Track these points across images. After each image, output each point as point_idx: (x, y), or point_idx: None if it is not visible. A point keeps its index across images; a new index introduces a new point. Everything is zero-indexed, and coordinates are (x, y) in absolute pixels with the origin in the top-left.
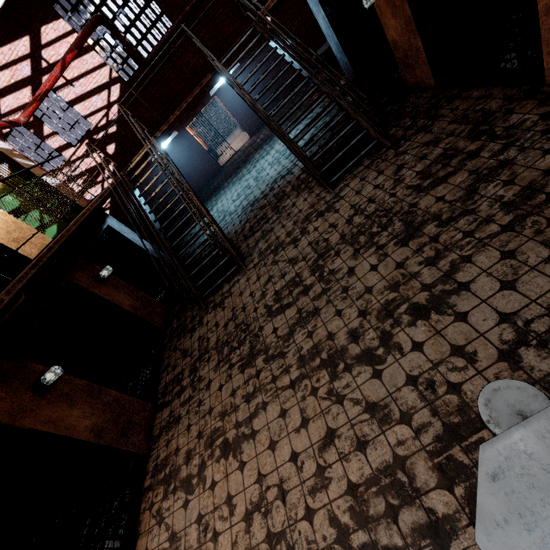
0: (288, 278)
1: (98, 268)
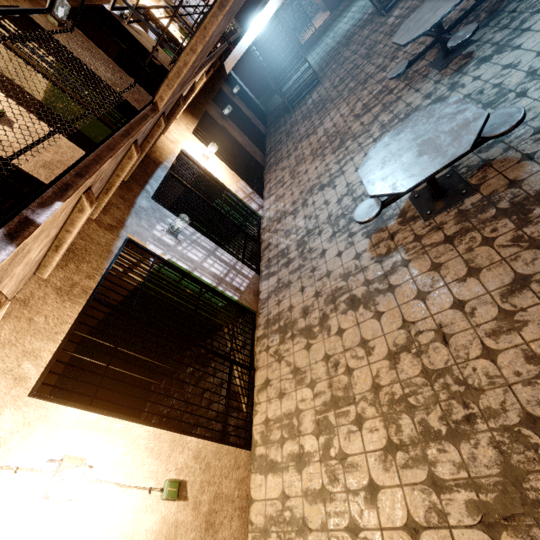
0: (348, 69)
1: (230, 90)
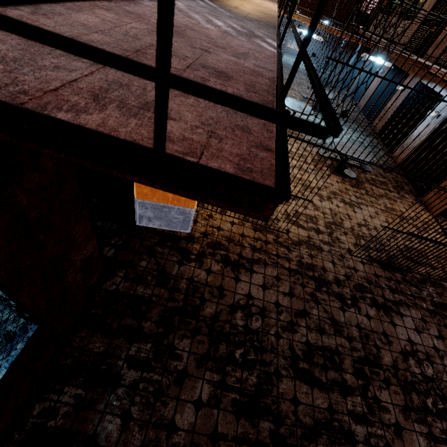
0: None
1: None
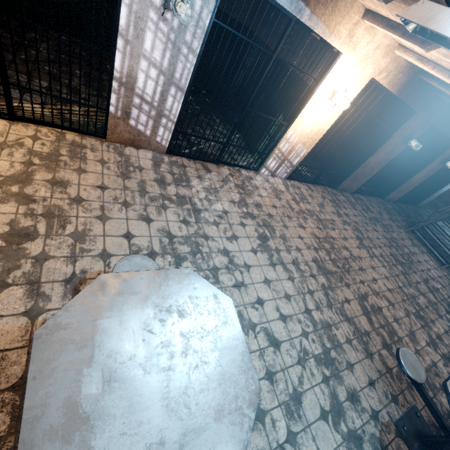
0: (449, 301)
1: None
